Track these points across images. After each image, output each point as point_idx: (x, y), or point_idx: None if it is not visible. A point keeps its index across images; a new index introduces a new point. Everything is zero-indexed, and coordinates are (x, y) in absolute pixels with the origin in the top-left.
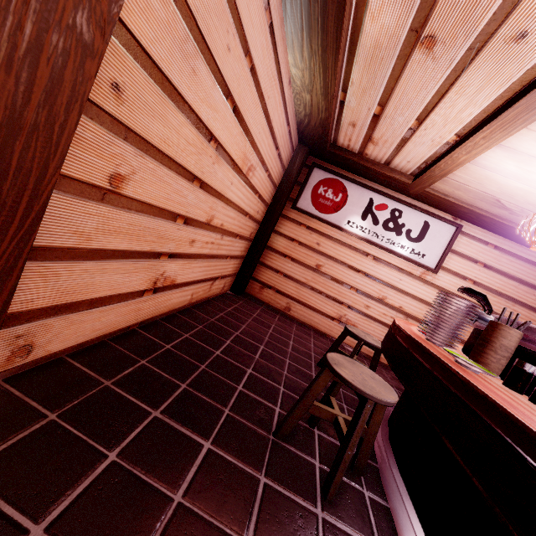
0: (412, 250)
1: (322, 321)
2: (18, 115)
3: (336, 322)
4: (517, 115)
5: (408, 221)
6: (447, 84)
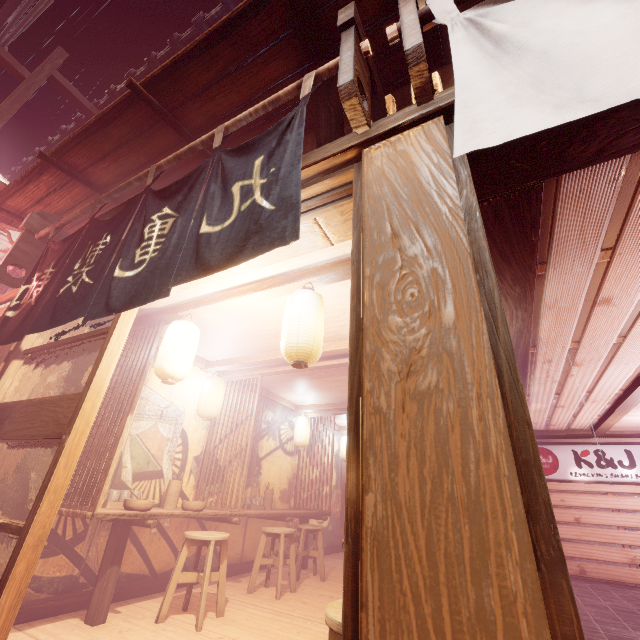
0: (636, 475)
1: (620, 571)
2: None
3: (633, 568)
4: (618, 413)
5: (612, 455)
6: (577, 409)
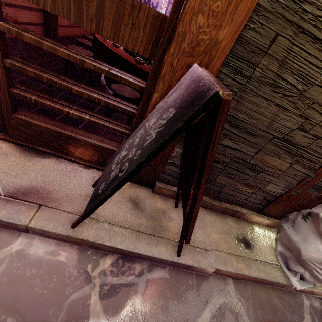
0: None
1: None
2: None
3: None
4: None
5: None
6: None
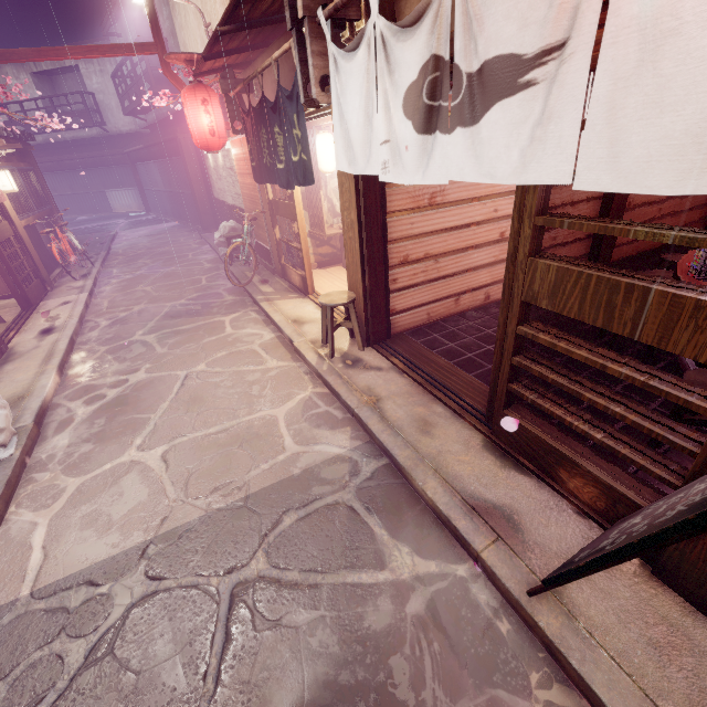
0: None
1: None
2: (616, 206)
3: None
4: None
5: None
6: None
